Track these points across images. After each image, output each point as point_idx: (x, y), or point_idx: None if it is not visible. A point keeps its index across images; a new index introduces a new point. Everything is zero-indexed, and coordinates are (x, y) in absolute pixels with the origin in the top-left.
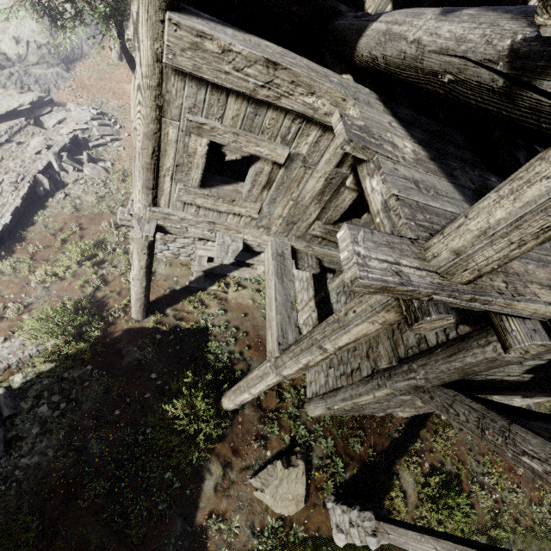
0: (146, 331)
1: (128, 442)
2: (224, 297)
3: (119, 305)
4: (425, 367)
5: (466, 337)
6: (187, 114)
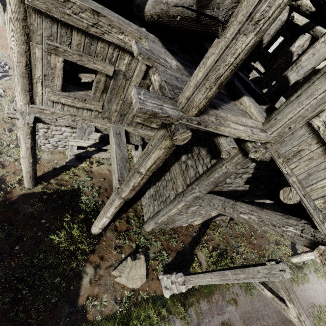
0: (36, 194)
1: (27, 265)
2: (90, 170)
3: (14, 180)
4: (198, 185)
5: (214, 164)
6: (46, 40)
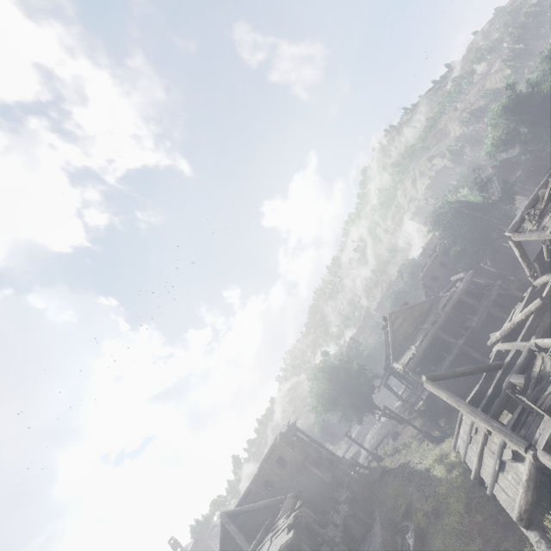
0: None
1: None
2: None
3: None
4: None
5: None
6: None
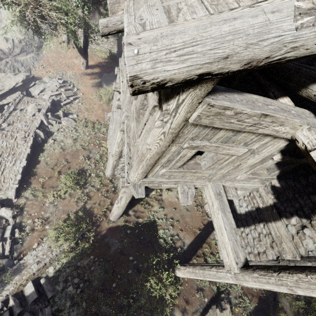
0: (121, 228)
1: (124, 304)
2: (160, 198)
3: (100, 212)
4: None
5: None
6: (189, 140)
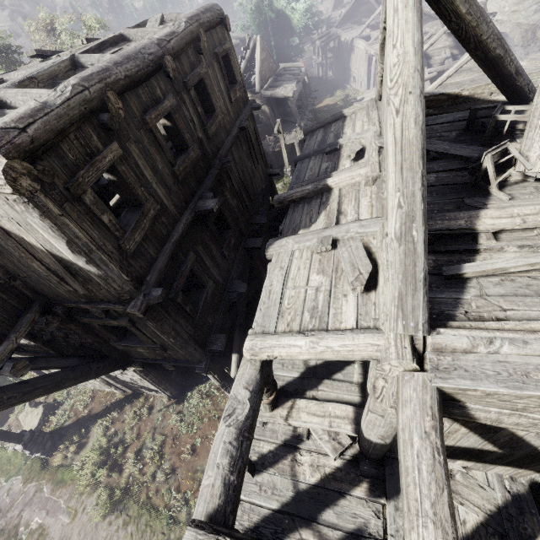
0: None
1: None
2: None
3: None
4: None
5: None
6: None
